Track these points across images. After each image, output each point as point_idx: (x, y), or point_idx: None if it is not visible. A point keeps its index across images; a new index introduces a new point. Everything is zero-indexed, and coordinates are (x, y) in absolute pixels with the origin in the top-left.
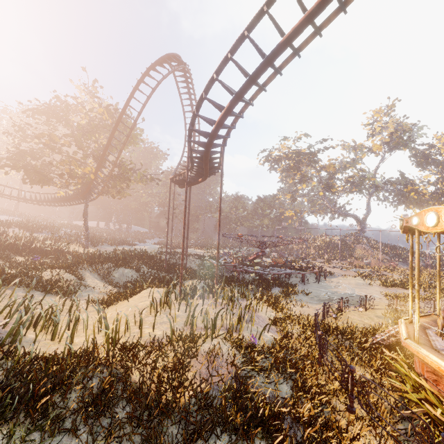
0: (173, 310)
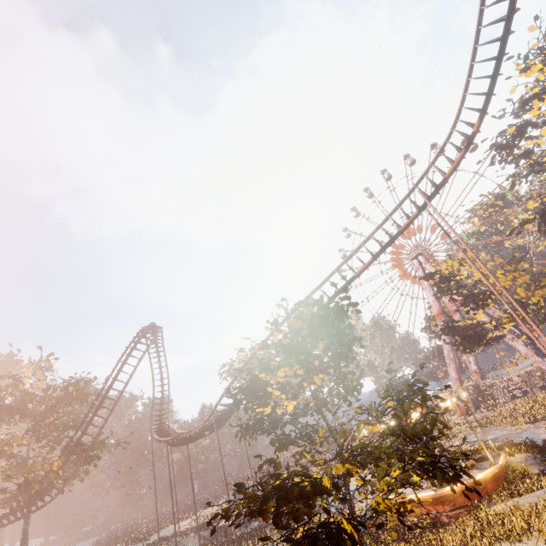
0: None
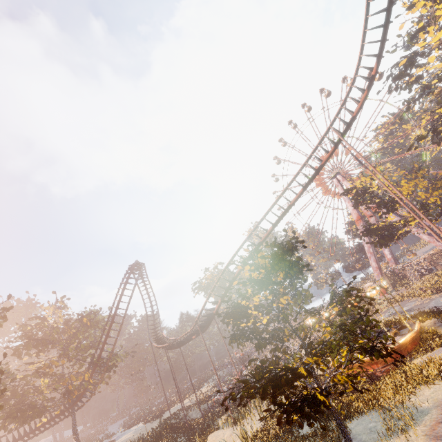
0: (245, 424)
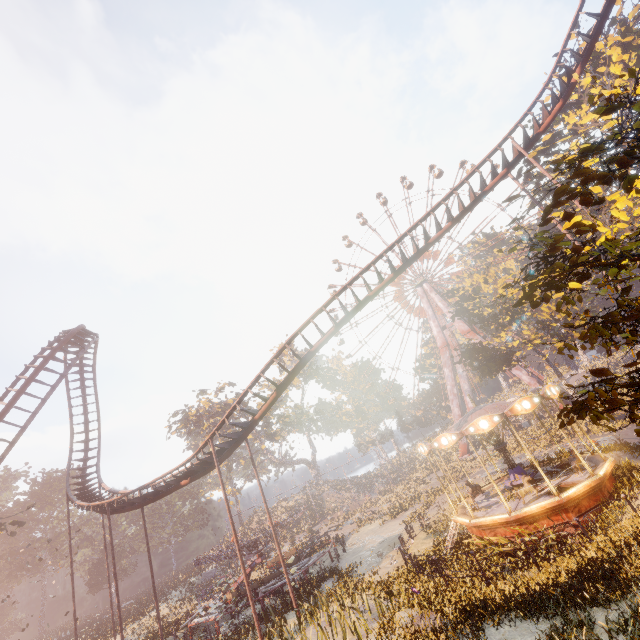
0: None
